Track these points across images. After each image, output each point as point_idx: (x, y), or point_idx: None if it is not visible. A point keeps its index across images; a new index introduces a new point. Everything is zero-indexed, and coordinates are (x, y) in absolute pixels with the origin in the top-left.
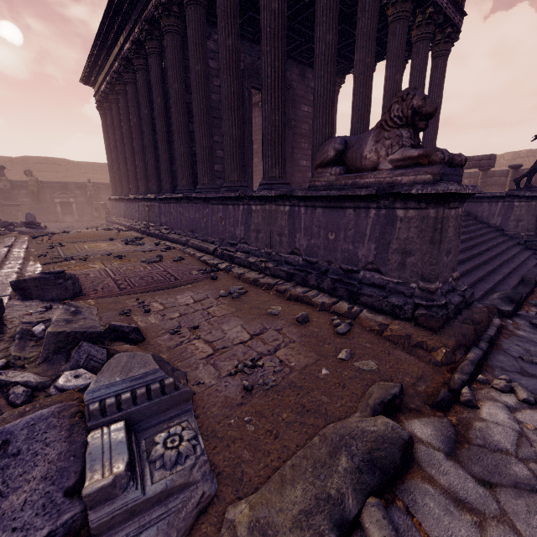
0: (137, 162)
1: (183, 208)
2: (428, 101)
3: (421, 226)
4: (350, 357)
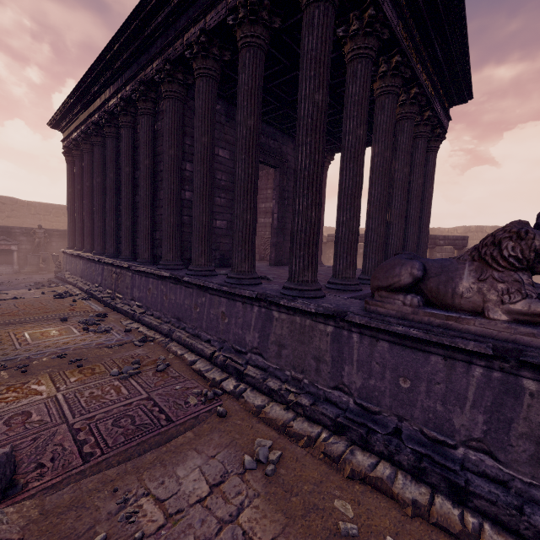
0: (107, 220)
1: (167, 288)
2: None
3: None
4: None
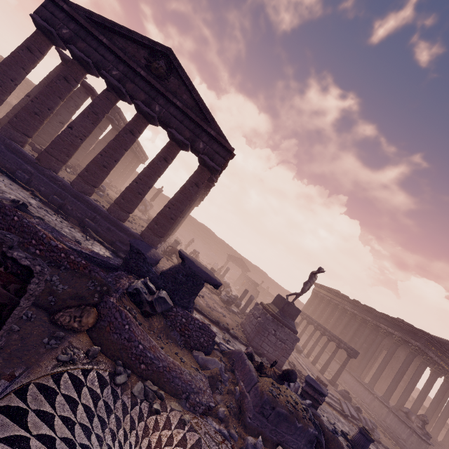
0: None
1: (344, 371)
2: (427, 420)
3: (417, 440)
4: (393, 447)
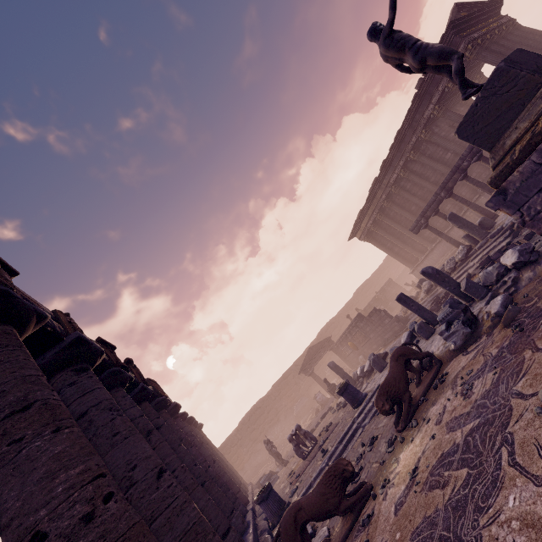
0: None
1: None
2: None
3: None
4: None
